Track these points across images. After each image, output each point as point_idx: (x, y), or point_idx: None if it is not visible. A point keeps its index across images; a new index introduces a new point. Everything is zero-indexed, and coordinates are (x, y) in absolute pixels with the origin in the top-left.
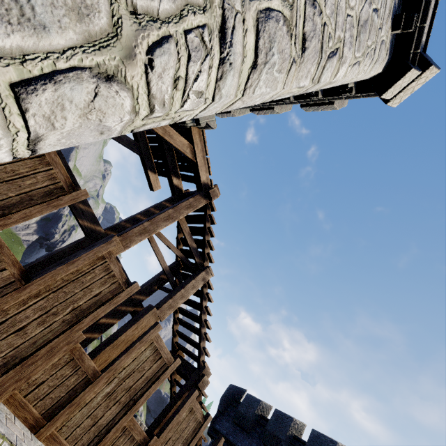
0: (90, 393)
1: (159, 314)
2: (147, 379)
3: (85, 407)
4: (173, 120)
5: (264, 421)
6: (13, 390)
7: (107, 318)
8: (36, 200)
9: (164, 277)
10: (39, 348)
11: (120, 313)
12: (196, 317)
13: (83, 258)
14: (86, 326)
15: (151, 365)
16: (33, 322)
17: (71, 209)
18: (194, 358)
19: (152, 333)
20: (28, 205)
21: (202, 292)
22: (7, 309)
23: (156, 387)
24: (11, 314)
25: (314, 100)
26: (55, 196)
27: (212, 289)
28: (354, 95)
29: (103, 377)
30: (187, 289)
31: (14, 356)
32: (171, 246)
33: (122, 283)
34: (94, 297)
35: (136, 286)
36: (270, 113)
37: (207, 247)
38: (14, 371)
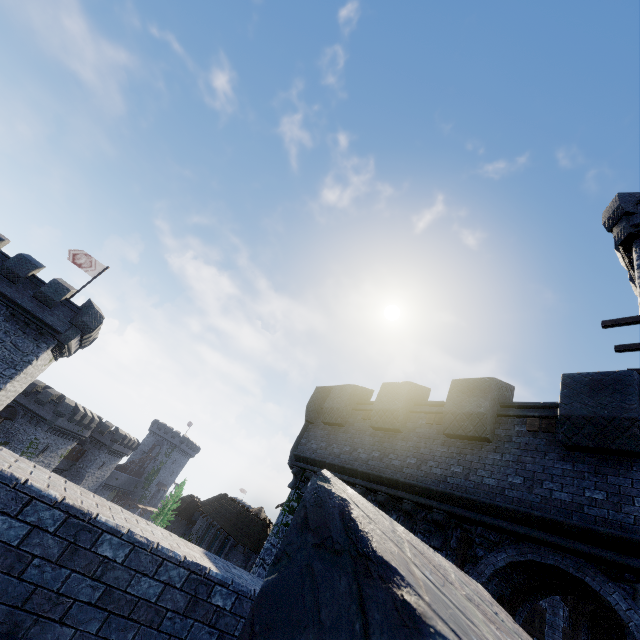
0: None
1: None
2: None
3: None
4: None
5: None
6: None
7: None
8: None
9: None
10: None
11: None
12: None
13: None
14: None
15: None
16: None
17: None
18: None
19: None
20: None
21: None
22: None
23: None
24: None
25: None
26: None
27: None
28: None
29: None
30: None
31: None
32: None
33: None
34: None
35: None
36: None
37: None
38: None
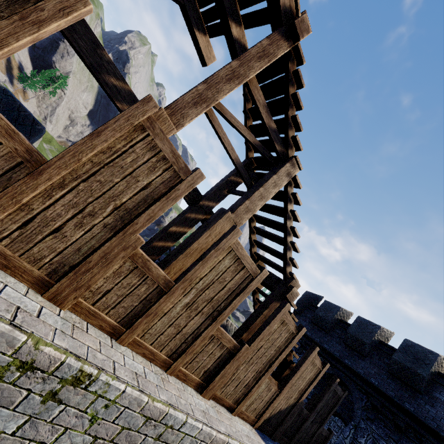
0: (167, 303)
1: (235, 219)
2: (230, 291)
3: (164, 316)
4: None
5: (344, 325)
6: (75, 299)
7: (177, 226)
8: None
9: (234, 179)
10: (90, 253)
11: (189, 221)
12: (279, 224)
13: (111, 127)
14: (141, 228)
15: (233, 276)
16: (70, 221)
17: (103, 88)
18: (278, 269)
19: (230, 239)
20: None
21: (286, 192)
22: (28, 202)
23: (241, 299)
24: (37, 210)
25: None
26: (30, 3)
27: (300, 188)
28: None
29: (177, 287)
30: (267, 188)
31: (62, 262)
32: (239, 127)
33: (179, 170)
34: (143, 190)
35: (199, 175)
36: None
37: (291, 128)
38: (68, 279)
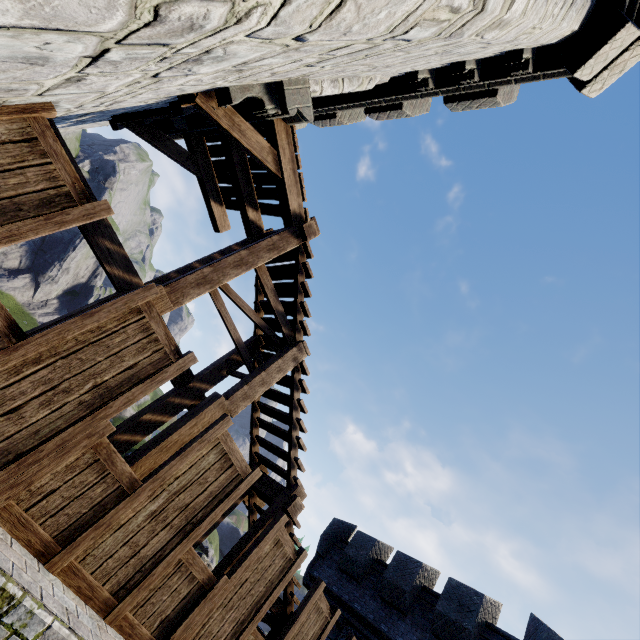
0: (127, 510)
1: (229, 407)
2: (211, 495)
3: (119, 530)
4: (233, 10)
5: (381, 568)
6: (7, 500)
7: (154, 413)
8: (27, 211)
9: (237, 357)
10: (44, 440)
11: (172, 407)
12: (285, 415)
13: (107, 308)
14: (115, 412)
15: (217, 476)
16: (32, 401)
17: (93, 248)
18: (282, 474)
19: (218, 429)
20: (14, 218)
21: (293, 378)
22: None
23: (225, 507)
24: None
25: (466, 88)
26: (58, 207)
27: (308, 374)
28: (530, 76)
29: (145, 488)
30: (271, 372)
31: (5, 450)
32: (245, 308)
33: (171, 352)
34: (127, 371)
35: (192, 358)
36: (396, 117)
37: (300, 313)
38: (6, 472)
